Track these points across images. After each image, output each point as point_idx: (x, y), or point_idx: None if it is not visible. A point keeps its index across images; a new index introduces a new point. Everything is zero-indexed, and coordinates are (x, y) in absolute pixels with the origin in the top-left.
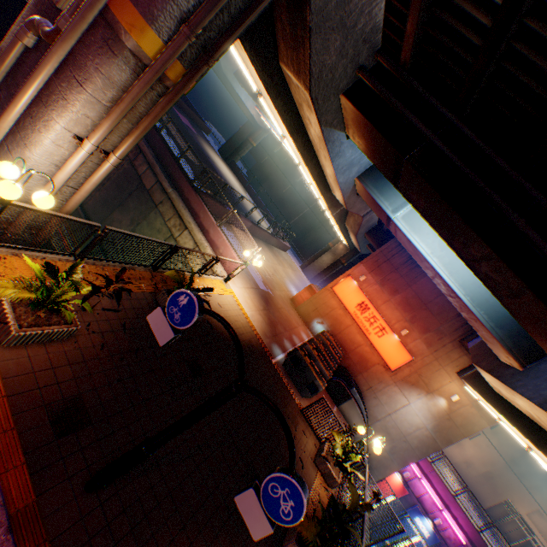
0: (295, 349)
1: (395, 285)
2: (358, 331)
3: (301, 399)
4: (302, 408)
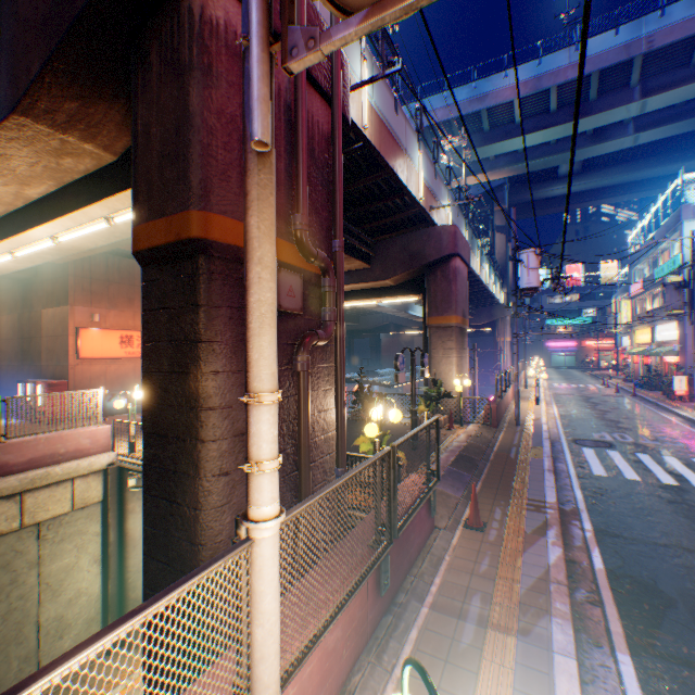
0: None
1: (126, 296)
2: None
3: None
4: None
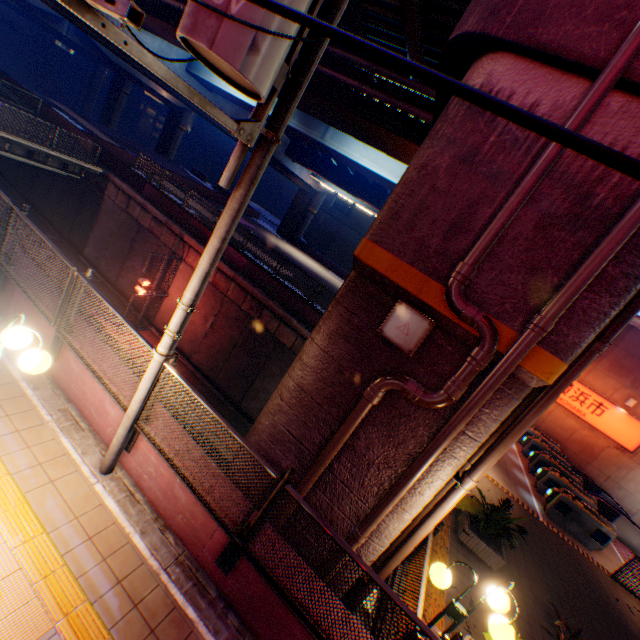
0: (553, 491)
1: None
2: (566, 414)
3: (591, 554)
4: (610, 574)
